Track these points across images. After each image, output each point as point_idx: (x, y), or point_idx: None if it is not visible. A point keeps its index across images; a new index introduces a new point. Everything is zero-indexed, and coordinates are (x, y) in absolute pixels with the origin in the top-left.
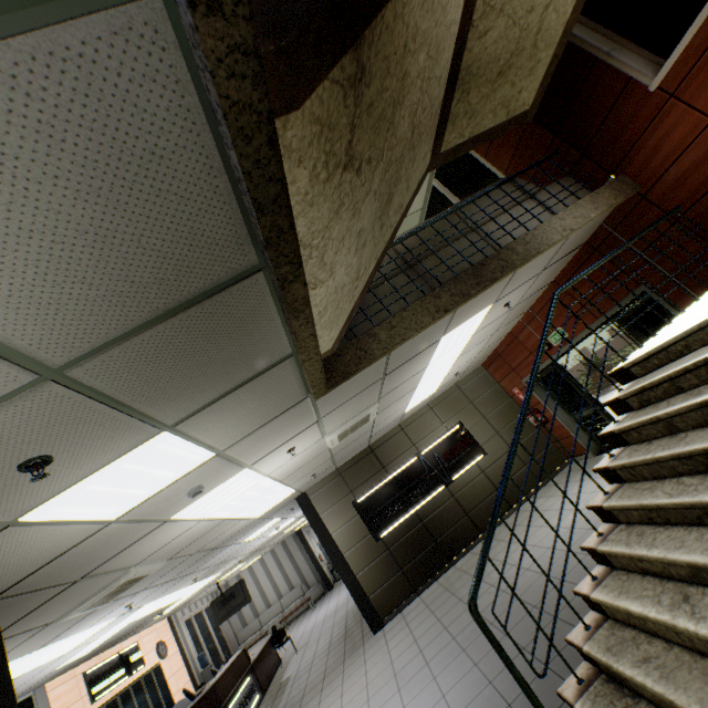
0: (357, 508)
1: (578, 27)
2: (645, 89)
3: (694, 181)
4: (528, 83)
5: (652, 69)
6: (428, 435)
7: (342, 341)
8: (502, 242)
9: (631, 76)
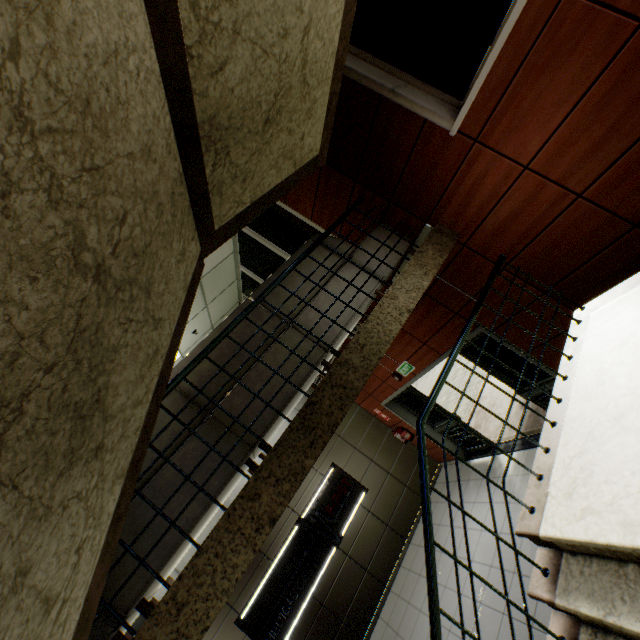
0: (244, 626)
1: (350, 58)
2: (444, 132)
3: (515, 231)
4: (309, 127)
5: (446, 109)
6: (305, 491)
7: (94, 636)
8: (330, 335)
9: (426, 118)
